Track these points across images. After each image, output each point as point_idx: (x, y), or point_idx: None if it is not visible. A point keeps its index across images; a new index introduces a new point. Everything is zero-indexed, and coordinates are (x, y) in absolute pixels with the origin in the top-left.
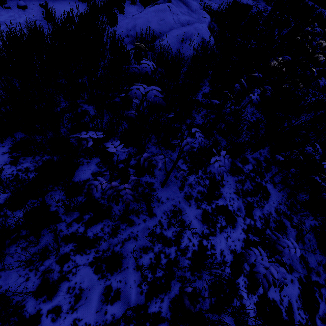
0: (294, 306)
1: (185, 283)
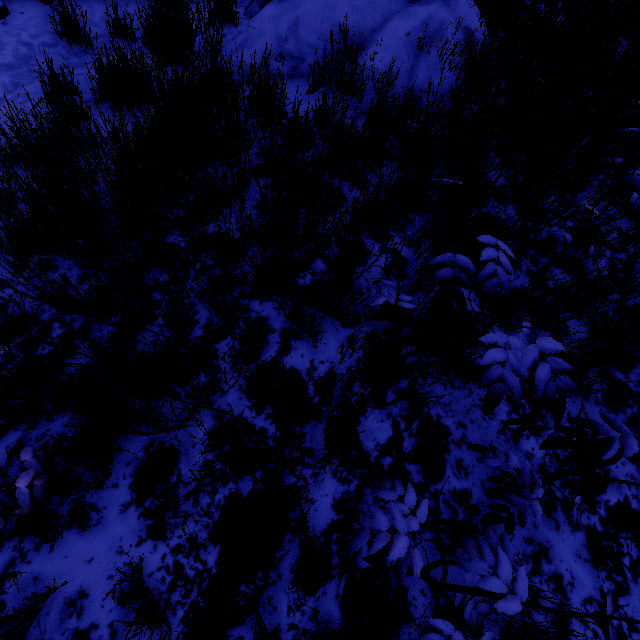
0: None
1: None
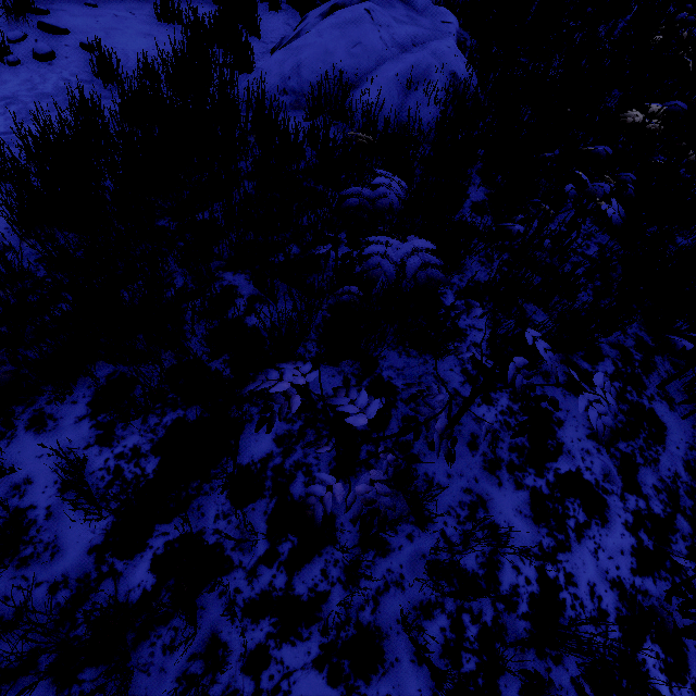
0: None
1: (544, 695)
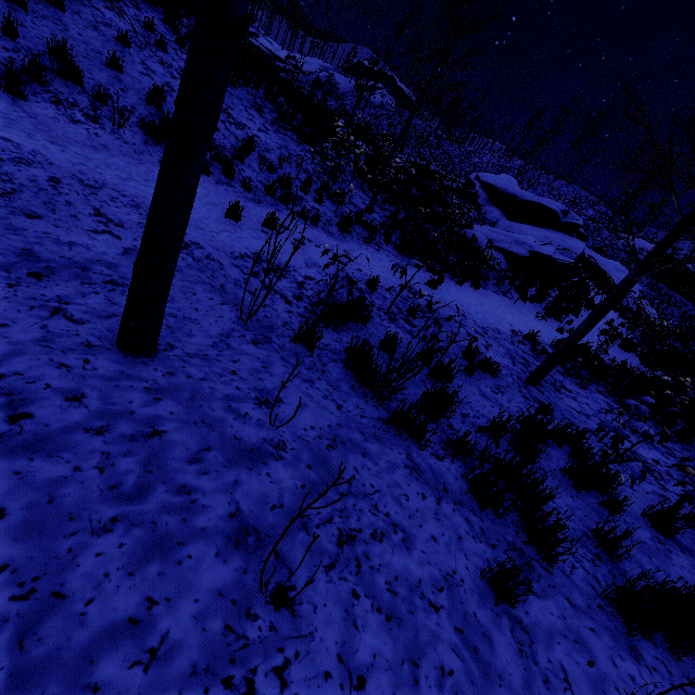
0: None
1: None
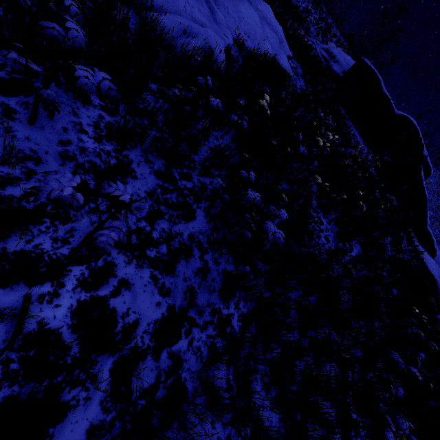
0: (141, 327)
1: None
